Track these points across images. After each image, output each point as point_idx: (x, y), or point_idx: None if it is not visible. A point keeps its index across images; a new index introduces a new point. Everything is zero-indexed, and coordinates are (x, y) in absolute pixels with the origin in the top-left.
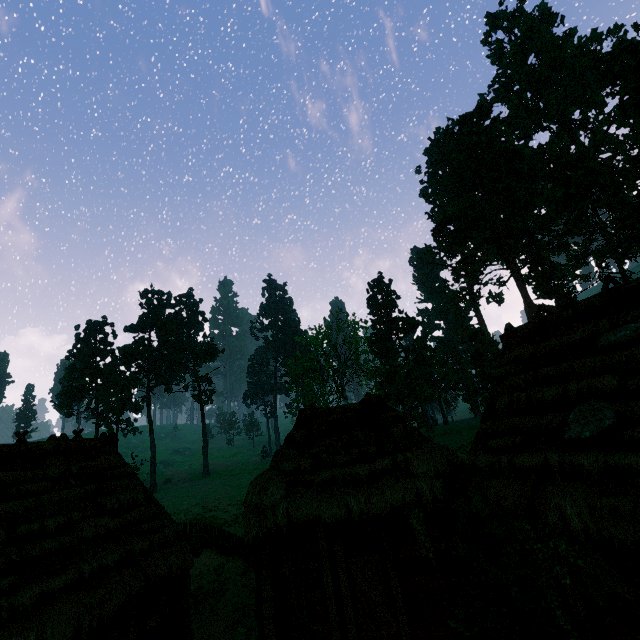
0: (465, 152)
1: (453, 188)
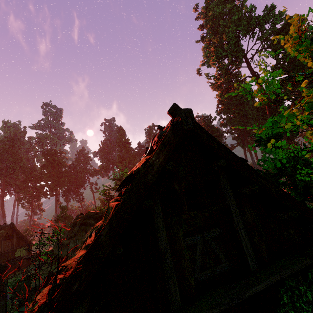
0: (3, 153)
1: None
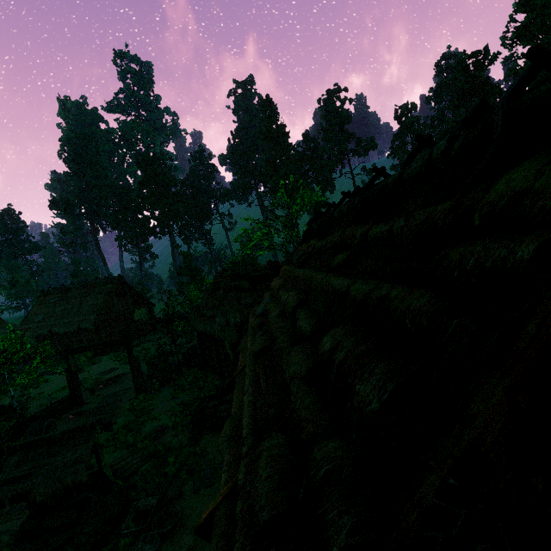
0: (76, 161)
1: (70, 175)
